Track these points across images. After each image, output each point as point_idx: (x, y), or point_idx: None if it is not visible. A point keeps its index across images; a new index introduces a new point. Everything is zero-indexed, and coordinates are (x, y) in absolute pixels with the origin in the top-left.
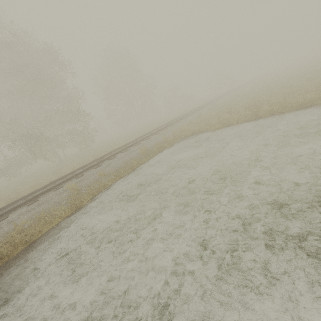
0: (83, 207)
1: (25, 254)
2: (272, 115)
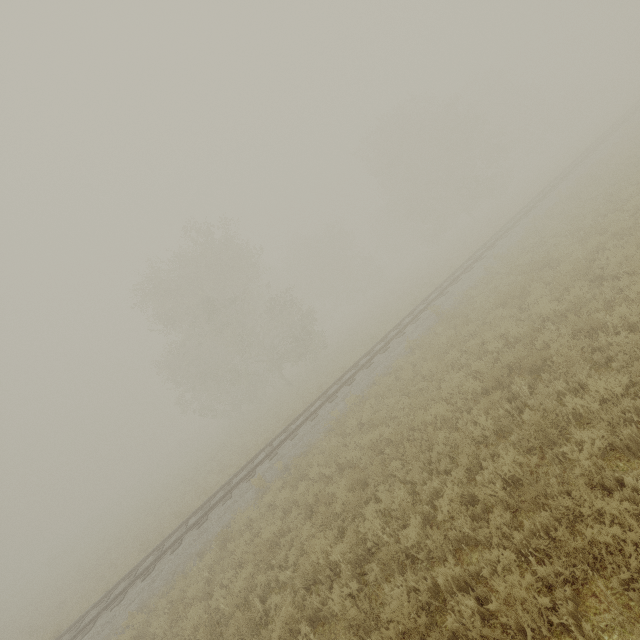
0: None
1: None
2: None
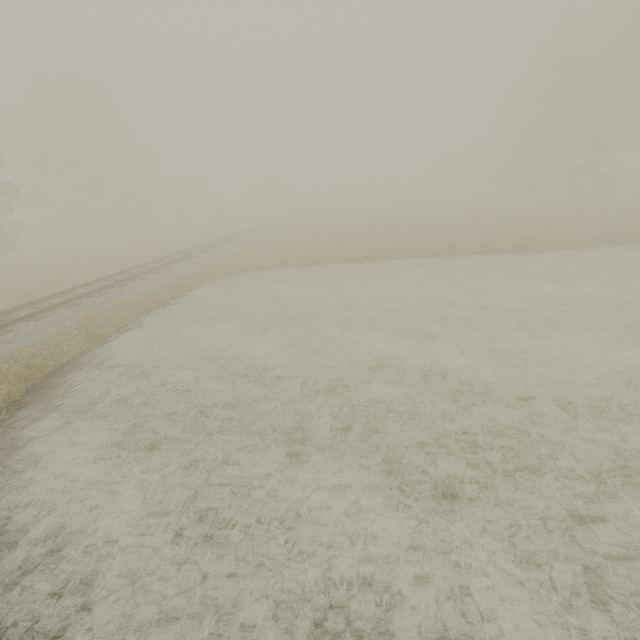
0: (110, 339)
1: (60, 376)
2: (328, 263)
